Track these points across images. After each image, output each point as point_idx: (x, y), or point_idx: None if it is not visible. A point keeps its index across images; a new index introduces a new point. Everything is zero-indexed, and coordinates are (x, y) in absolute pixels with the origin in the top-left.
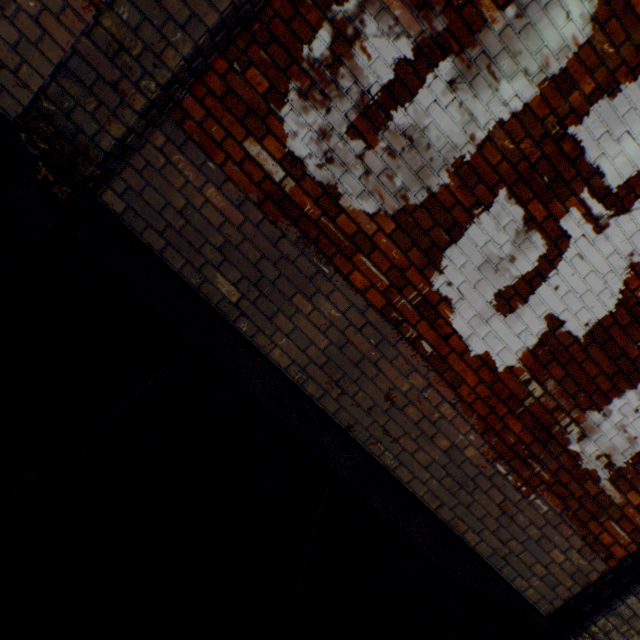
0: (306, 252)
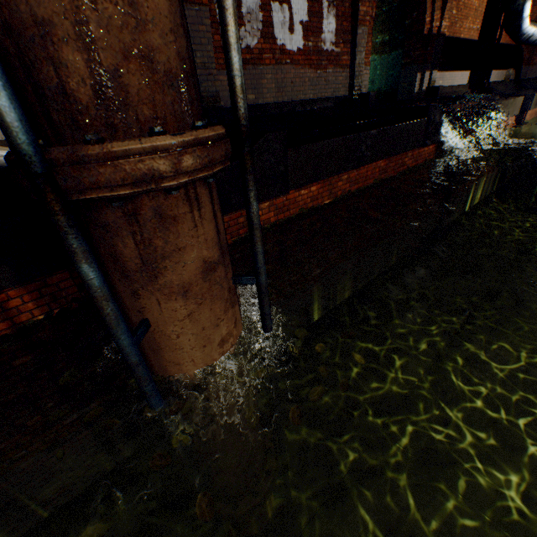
0: (255, 69)
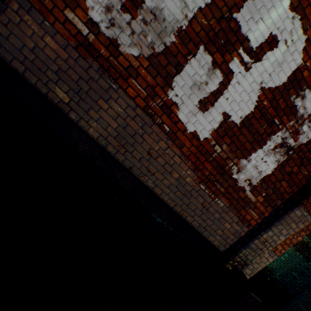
0: (103, 76)
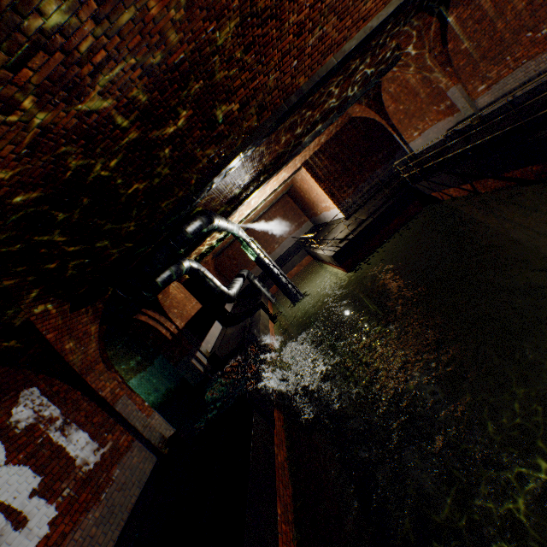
0: None
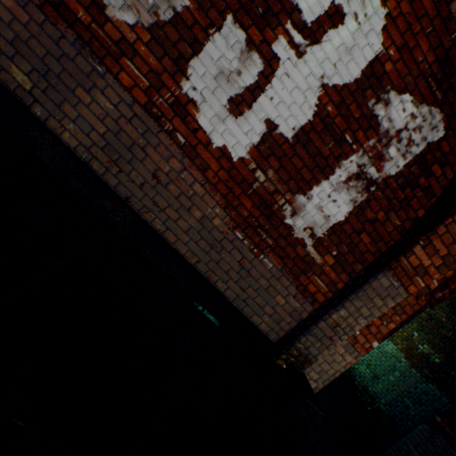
0: (83, 53)
